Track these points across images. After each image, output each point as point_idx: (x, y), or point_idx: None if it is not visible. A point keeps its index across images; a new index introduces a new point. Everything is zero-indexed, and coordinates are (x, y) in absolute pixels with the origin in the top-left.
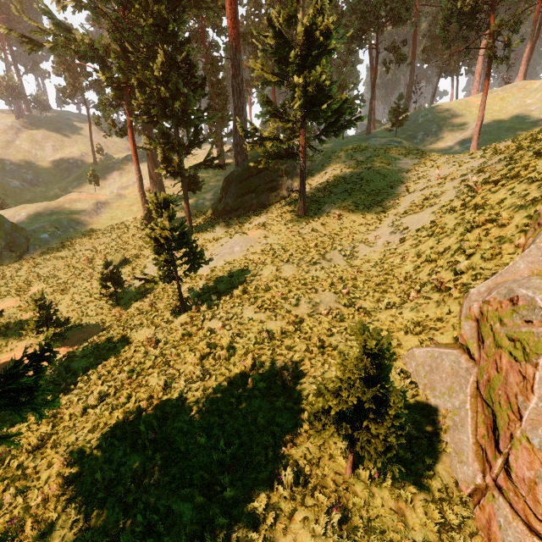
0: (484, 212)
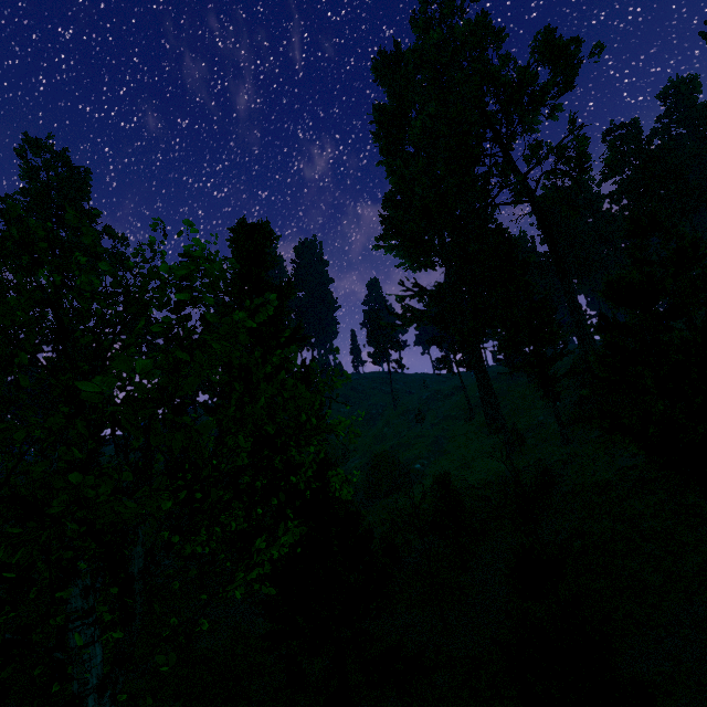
0: None
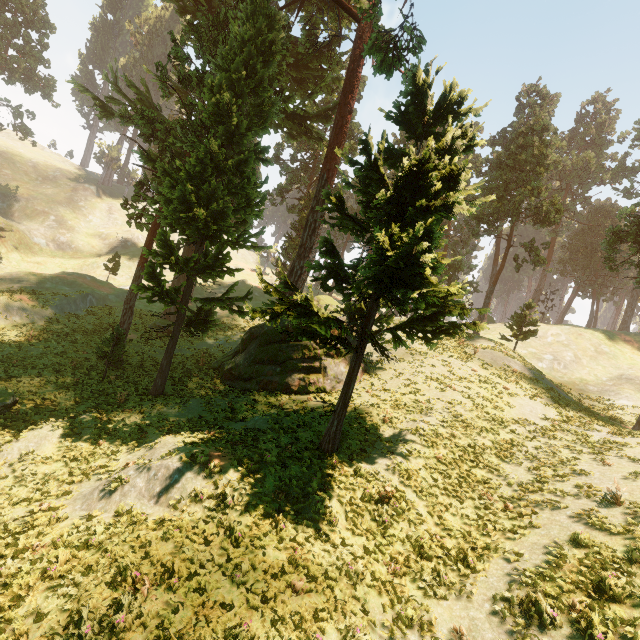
0: None
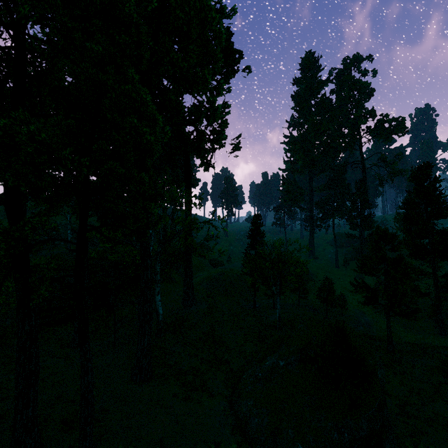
0: None
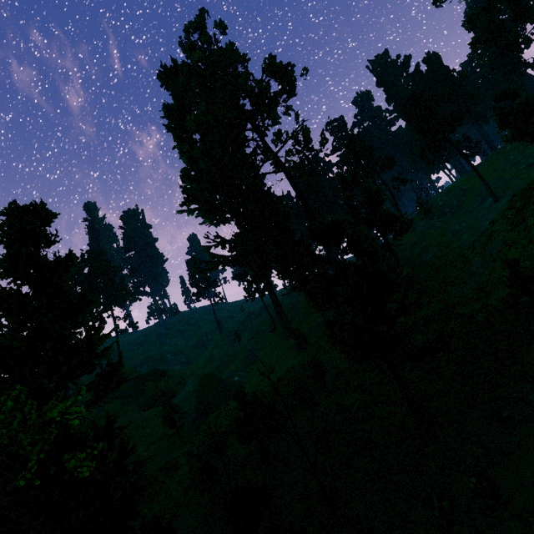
0: (527, 223)
